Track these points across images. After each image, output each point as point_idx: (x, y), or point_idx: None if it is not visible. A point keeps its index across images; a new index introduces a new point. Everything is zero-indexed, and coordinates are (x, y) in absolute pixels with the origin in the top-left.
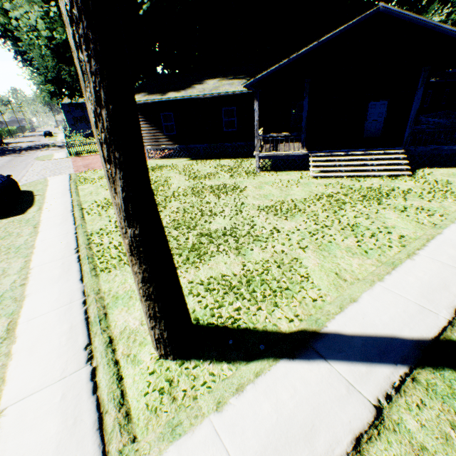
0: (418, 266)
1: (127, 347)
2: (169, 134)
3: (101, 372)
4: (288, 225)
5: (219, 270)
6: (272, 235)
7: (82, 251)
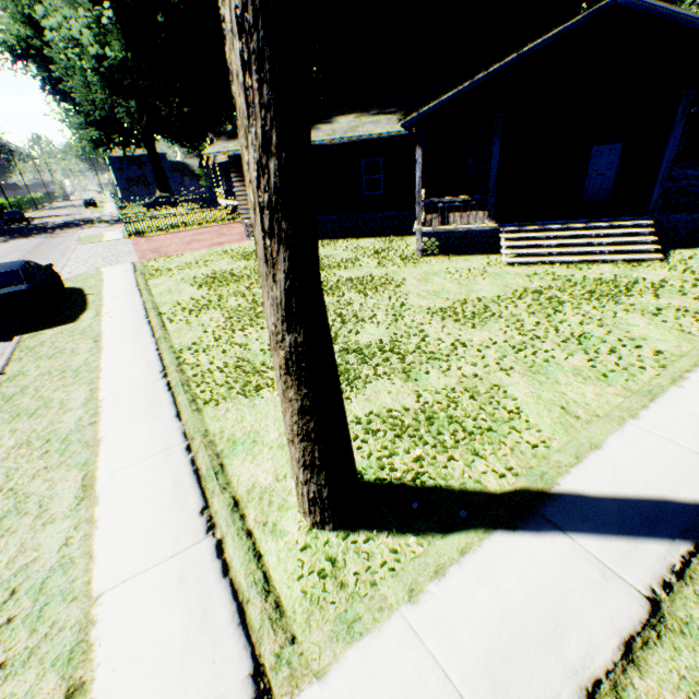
0: (690, 397)
1: (260, 512)
2: None
3: (231, 547)
4: (478, 336)
5: (381, 402)
6: (455, 351)
7: (171, 375)
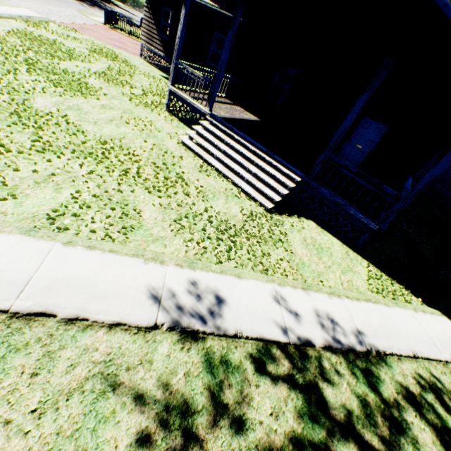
0: None
1: None
2: (162, 37)
3: None
4: None
5: None
6: None
7: None
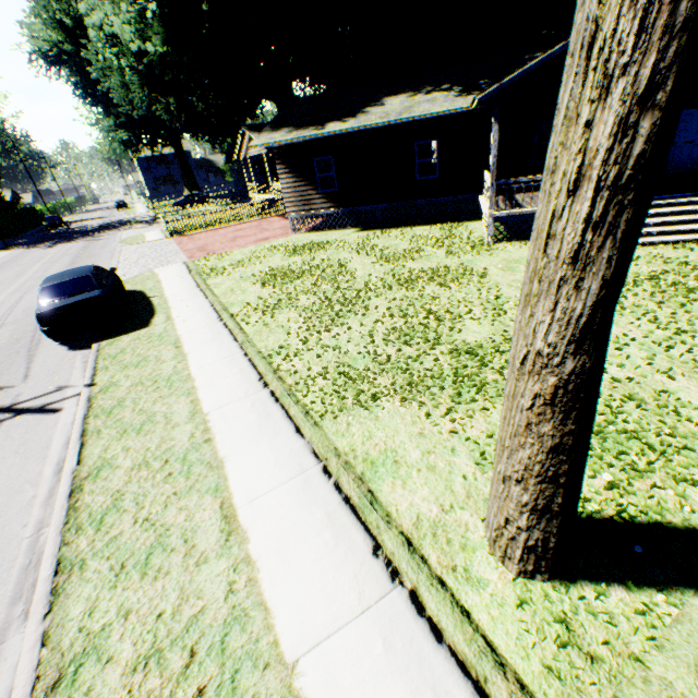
0: None
1: (441, 553)
2: (326, 191)
3: (430, 601)
4: None
5: None
6: None
7: (272, 383)
